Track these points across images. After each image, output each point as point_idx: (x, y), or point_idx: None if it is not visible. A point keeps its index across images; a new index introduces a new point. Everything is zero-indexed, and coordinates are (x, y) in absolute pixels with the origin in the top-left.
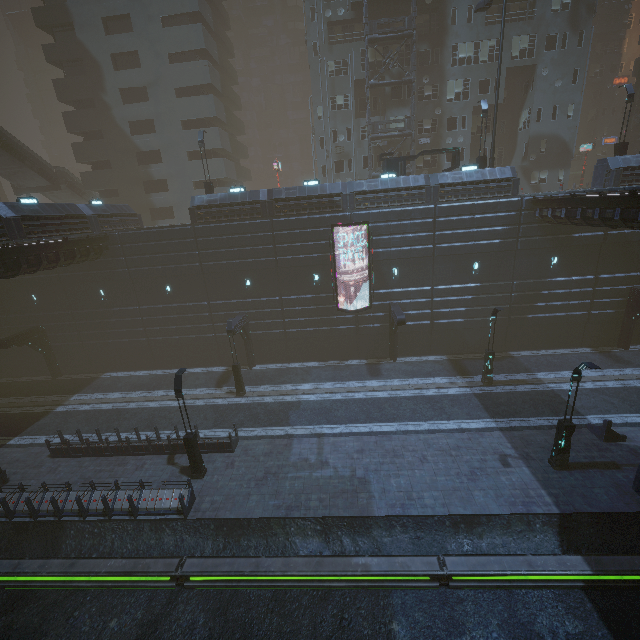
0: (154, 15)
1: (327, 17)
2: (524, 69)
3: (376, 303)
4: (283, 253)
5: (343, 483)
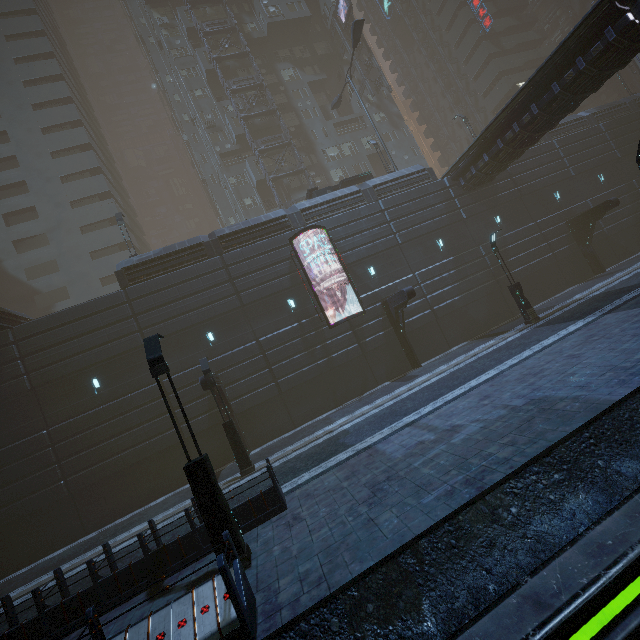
0: (52, 177)
1: (218, 151)
2: (378, 157)
3: (368, 309)
4: (245, 286)
5: (512, 418)
